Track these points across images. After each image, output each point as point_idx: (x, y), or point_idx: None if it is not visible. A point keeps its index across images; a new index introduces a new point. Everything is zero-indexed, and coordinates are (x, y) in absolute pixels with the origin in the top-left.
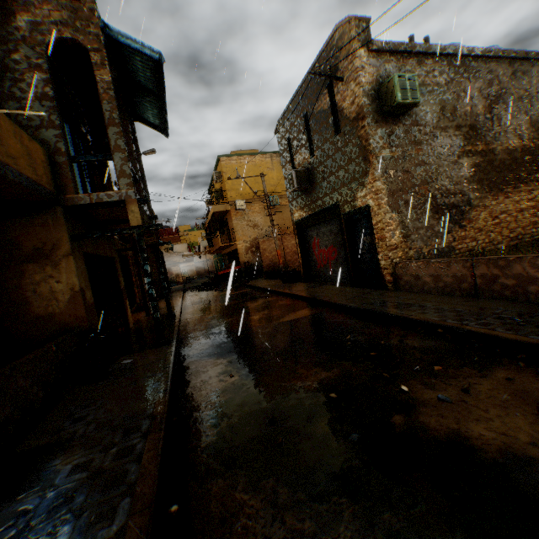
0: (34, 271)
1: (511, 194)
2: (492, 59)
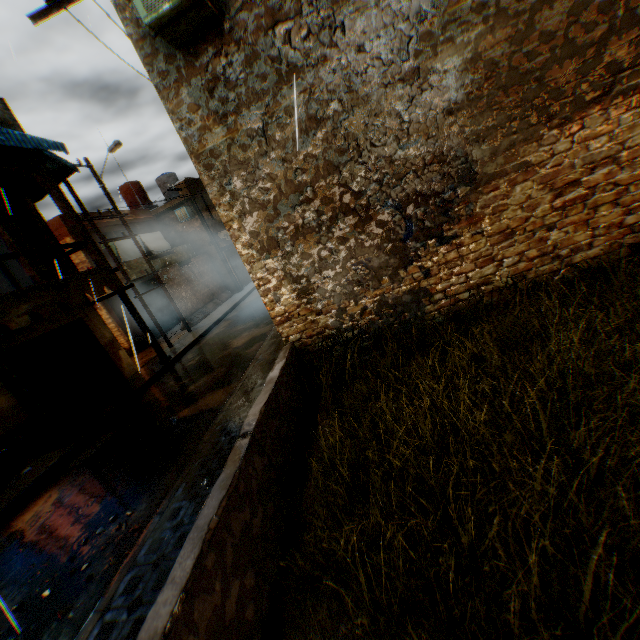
0: None
1: None
2: None
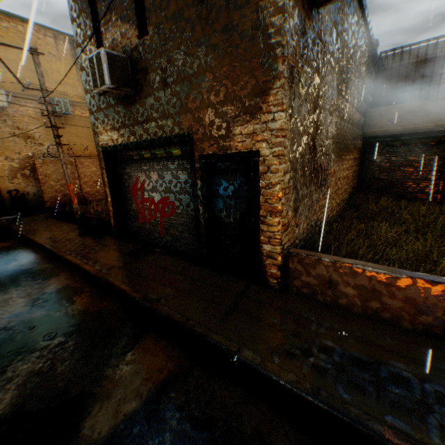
0: None
1: (344, 161)
2: (358, 3)
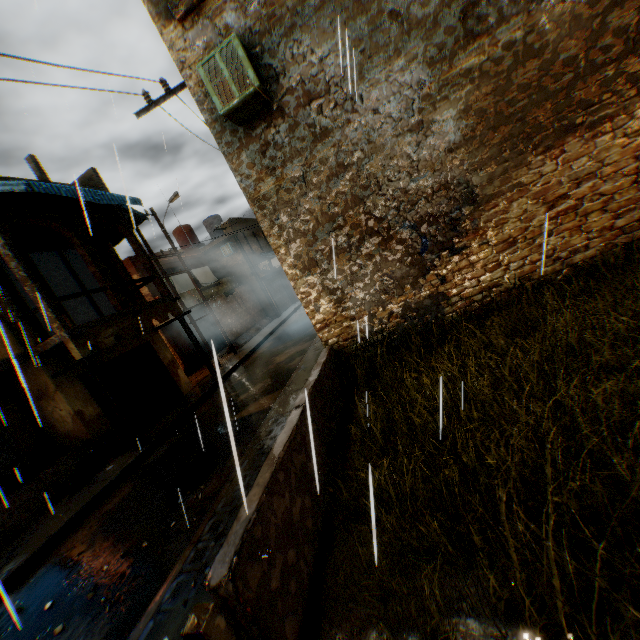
0: (48, 405)
1: (619, 117)
2: None
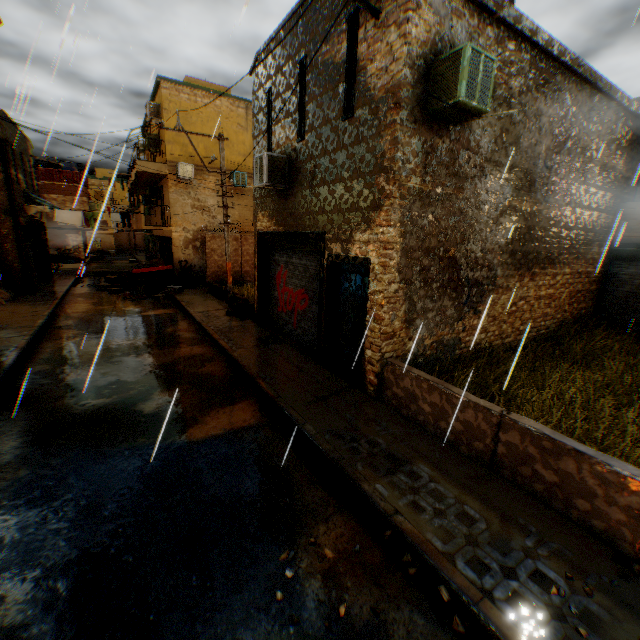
0: None
1: (538, 276)
2: (577, 78)
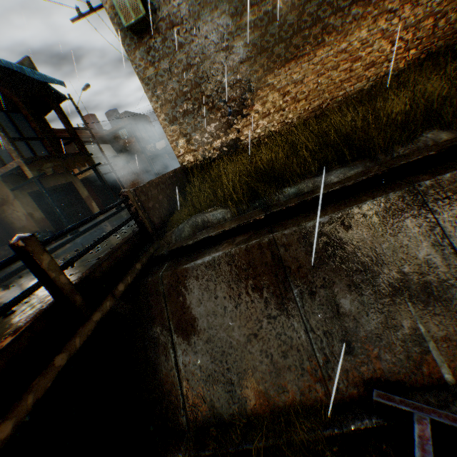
0: (8, 209)
1: (311, 55)
2: None
